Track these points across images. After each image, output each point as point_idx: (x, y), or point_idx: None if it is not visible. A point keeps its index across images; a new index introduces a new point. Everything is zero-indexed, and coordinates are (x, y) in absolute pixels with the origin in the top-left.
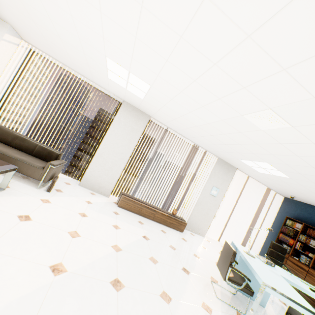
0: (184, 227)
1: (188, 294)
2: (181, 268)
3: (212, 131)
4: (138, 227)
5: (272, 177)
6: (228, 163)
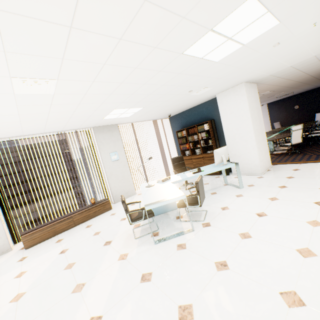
0: (109, 204)
1: (105, 262)
2: (103, 245)
3: (38, 117)
4: (54, 249)
5: (139, 114)
6: (106, 125)
